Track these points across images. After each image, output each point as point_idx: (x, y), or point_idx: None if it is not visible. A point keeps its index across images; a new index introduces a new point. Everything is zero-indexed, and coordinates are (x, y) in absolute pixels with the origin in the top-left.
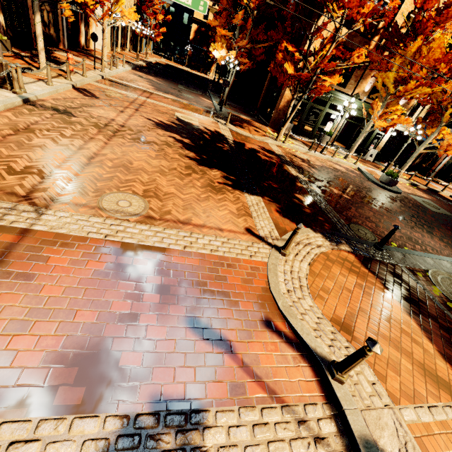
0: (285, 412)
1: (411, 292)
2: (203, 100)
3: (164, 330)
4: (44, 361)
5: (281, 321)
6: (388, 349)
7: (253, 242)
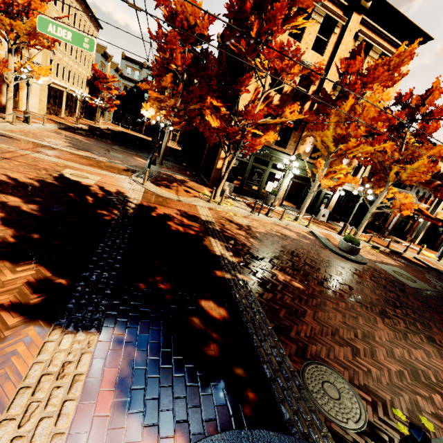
0: None
1: None
2: (134, 159)
3: None
4: None
5: None
6: None
7: None
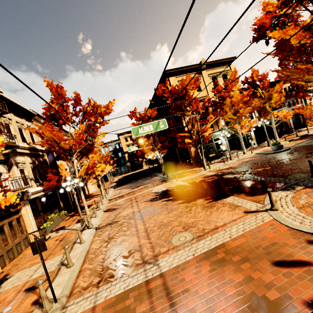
0: None
1: None
2: (154, 178)
3: (270, 275)
4: None
5: None
6: None
7: (255, 215)
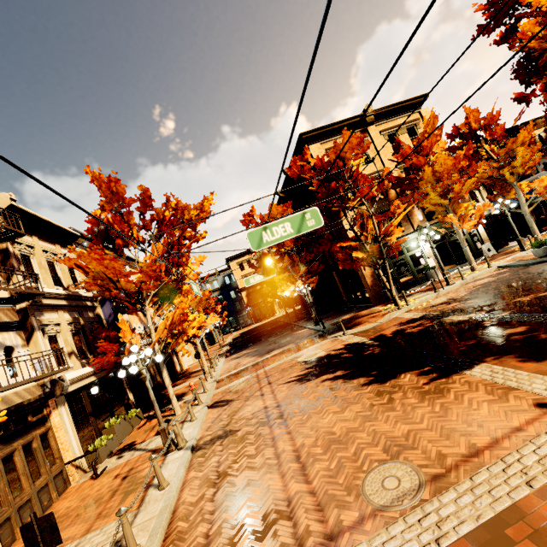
0: None
1: None
2: (299, 333)
3: None
4: None
5: None
6: None
7: None
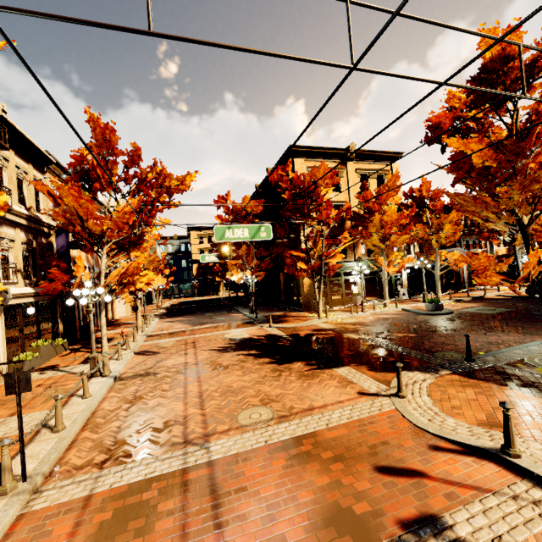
0: (498, 496)
1: (522, 379)
2: (234, 316)
3: (366, 482)
4: (307, 532)
5: (442, 442)
6: (537, 425)
7: (372, 400)
